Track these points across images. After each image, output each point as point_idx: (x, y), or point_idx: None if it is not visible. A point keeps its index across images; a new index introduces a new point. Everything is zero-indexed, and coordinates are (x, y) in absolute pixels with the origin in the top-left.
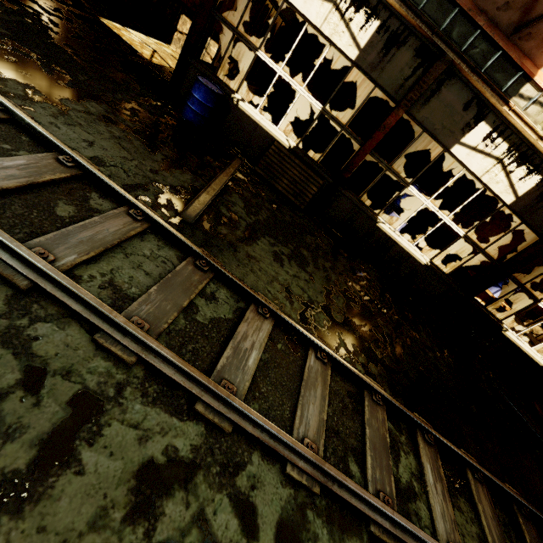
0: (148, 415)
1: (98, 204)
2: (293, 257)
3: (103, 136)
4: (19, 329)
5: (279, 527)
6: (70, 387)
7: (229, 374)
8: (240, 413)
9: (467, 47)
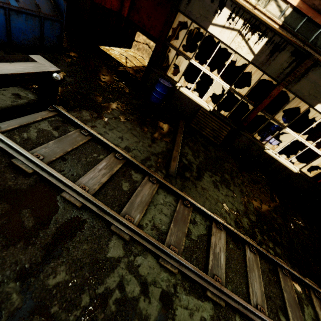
0: (189, 300)
1: (135, 177)
2: (222, 182)
3: (124, 130)
4: (131, 262)
5: None
6: (157, 290)
7: (215, 271)
8: (227, 295)
9: None
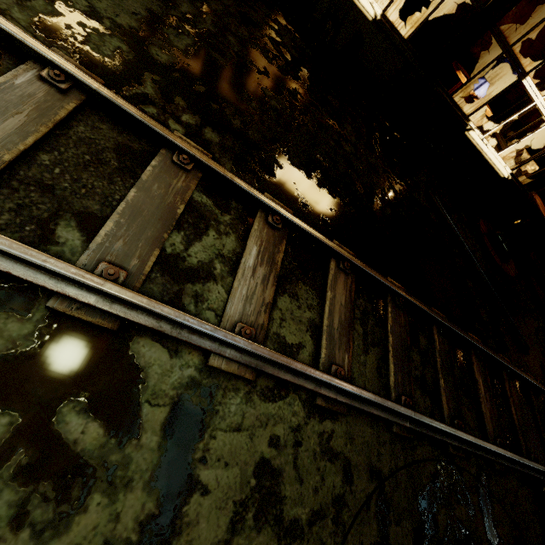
0: None
1: None
2: None
3: None
4: None
5: None
6: None
7: None
8: None
9: None
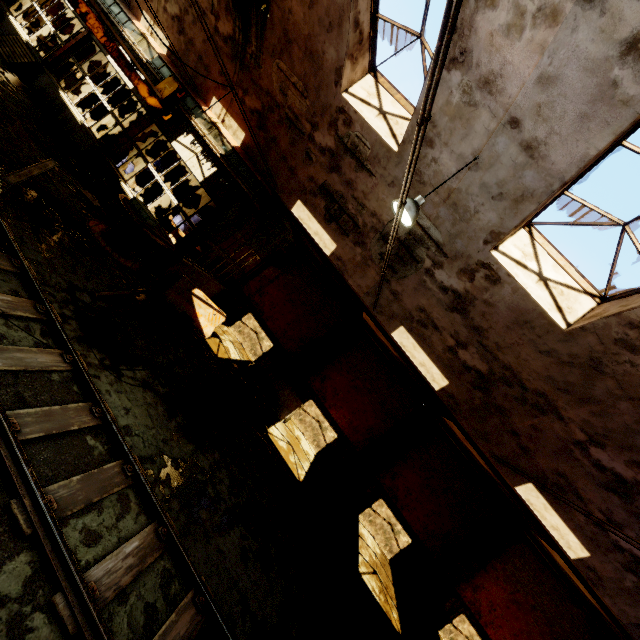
0: None
1: None
2: None
3: None
4: None
5: None
6: None
7: None
8: None
9: (111, 6)
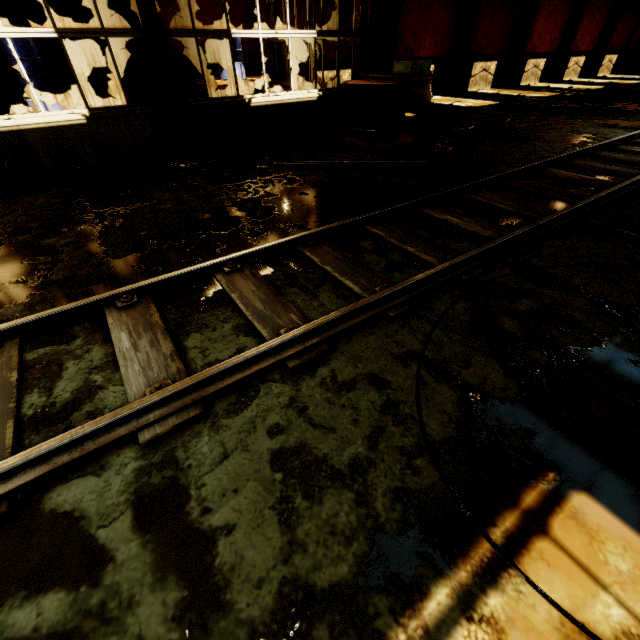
0: None
1: None
2: None
3: None
4: None
5: None
6: None
7: None
8: None
9: None
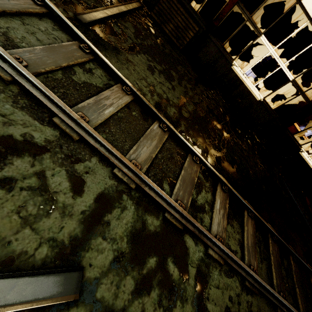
0: (15, 113)
1: None
2: (163, 73)
3: None
4: None
5: (100, 196)
6: None
7: (87, 112)
8: (86, 132)
9: None
